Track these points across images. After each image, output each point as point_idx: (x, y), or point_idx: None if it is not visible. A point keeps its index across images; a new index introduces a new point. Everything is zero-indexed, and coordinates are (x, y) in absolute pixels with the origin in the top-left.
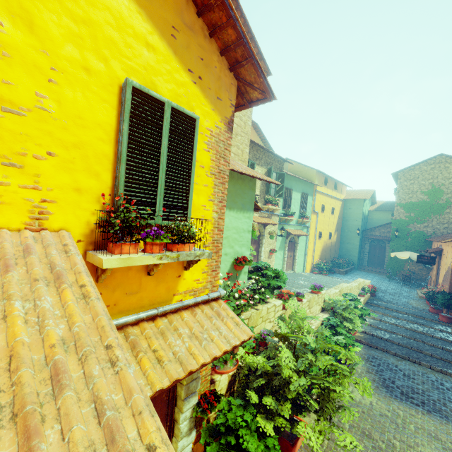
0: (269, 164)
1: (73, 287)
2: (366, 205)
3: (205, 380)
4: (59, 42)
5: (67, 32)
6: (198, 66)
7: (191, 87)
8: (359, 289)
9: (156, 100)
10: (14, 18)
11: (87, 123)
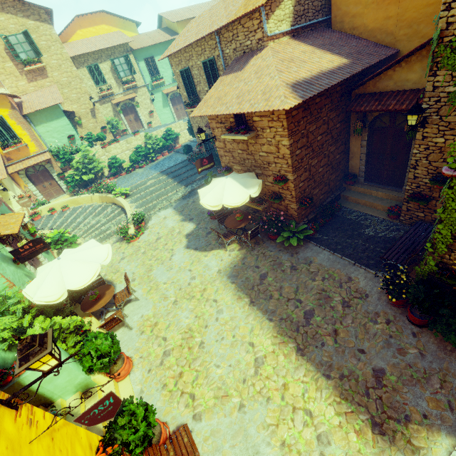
0: (111, 55)
1: None
2: None
3: (58, 170)
4: None
5: None
6: None
7: None
8: None
9: None
10: None
11: None
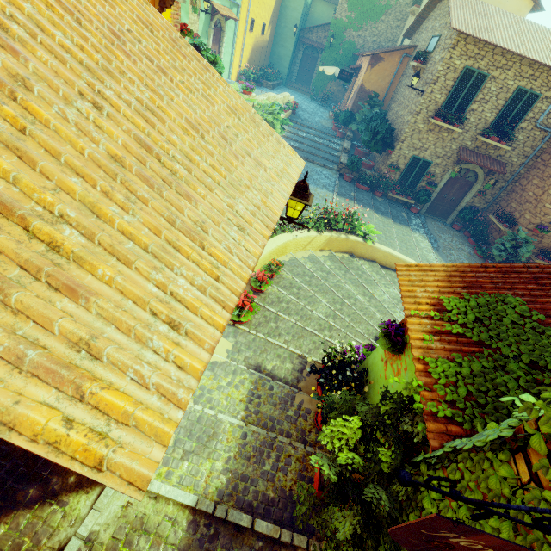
0: None
1: None
2: None
3: None
4: None
5: None
6: None
7: None
8: (284, 104)
9: None
10: None
11: None
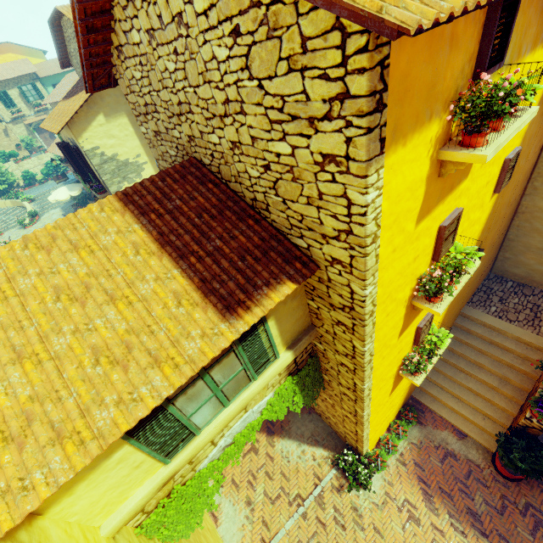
0: (19, 83)
1: None
2: None
3: None
4: None
5: None
6: None
7: None
8: None
9: None
10: None
11: None
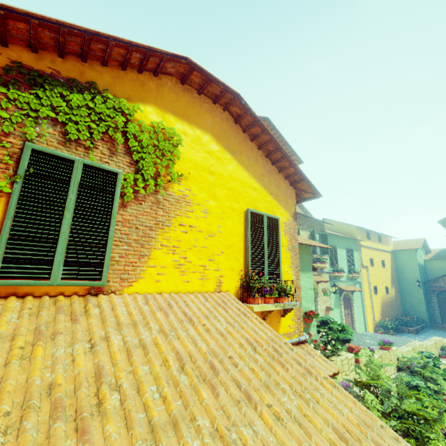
0: (311, 227)
1: (253, 319)
2: (420, 255)
3: None
4: (224, 201)
5: (226, 196)
6: (275, 189)
7: (273, 201)
8: (438, 348)
9: (260, 215)
10: (211, 197)
11: (233, 234)
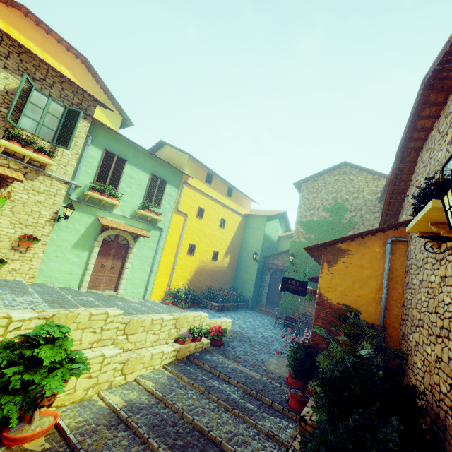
0: (39, 81)
1: None
2: (274, 228)
3: None
4: None
5: None
6: None
7: None
8: (183, 328)
9: None
10: None
11: None
